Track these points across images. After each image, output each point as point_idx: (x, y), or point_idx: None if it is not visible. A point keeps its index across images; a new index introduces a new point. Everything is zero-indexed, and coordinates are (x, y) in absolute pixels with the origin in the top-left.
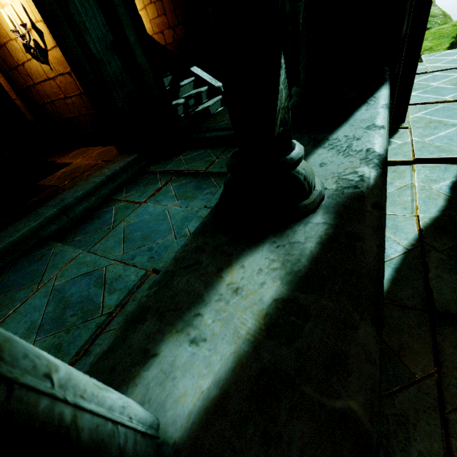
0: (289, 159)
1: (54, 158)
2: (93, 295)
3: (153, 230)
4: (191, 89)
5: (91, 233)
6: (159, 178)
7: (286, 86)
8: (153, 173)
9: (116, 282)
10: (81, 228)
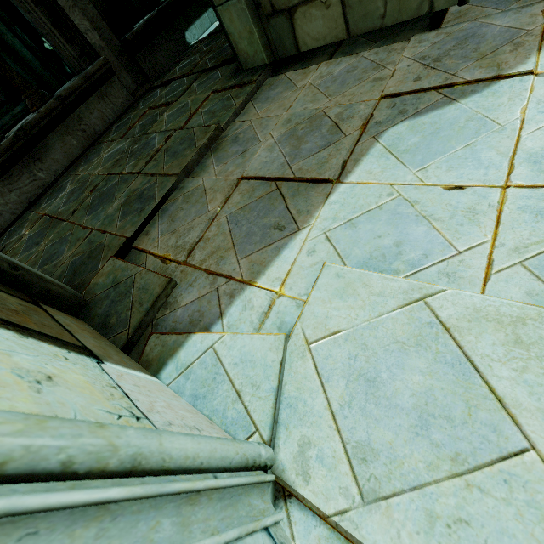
0: None
1: None
2: None
3: None
4: None
5: None
6: None
7: None
8: None
9: None
10: None
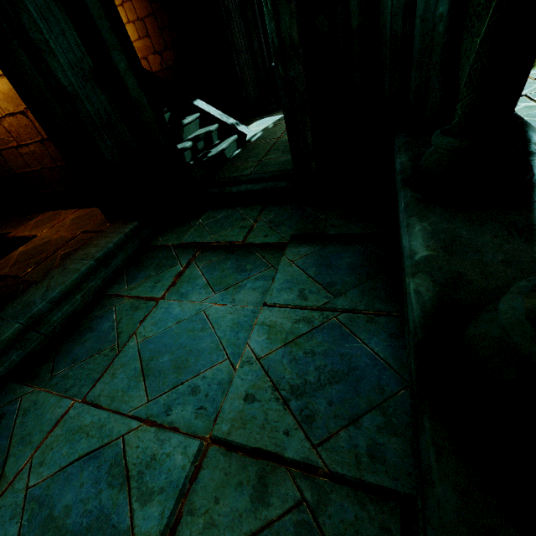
0: None
1: (6, 228)
2: (109, 510)
3: (189, 352)
4: (196, 128)
5: (82, 361)
6: (176, 256)
7: None
8: (165, 247)
9: (148, 472)
10: (63, 351)
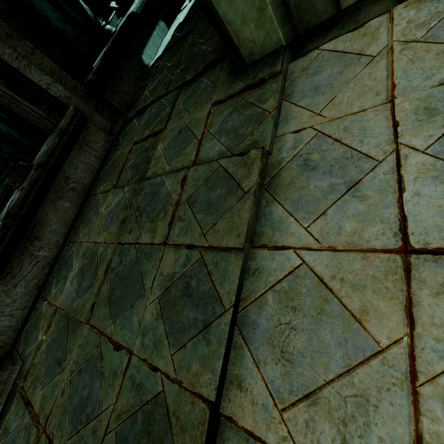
0: (101, 26)
1: None
2: None
3: None
4: (117, 21)
5: None
6: None
7: (92, 12)
8: None
9: None
10: None
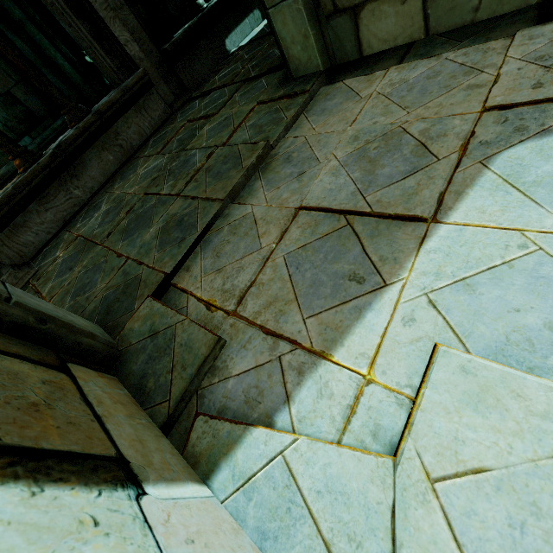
0: None
1: None
2: None
3: None
4: None
5: None
6: None
7: None
8: None
9: None
10: None
